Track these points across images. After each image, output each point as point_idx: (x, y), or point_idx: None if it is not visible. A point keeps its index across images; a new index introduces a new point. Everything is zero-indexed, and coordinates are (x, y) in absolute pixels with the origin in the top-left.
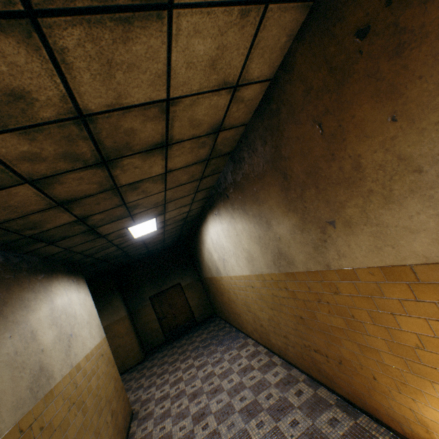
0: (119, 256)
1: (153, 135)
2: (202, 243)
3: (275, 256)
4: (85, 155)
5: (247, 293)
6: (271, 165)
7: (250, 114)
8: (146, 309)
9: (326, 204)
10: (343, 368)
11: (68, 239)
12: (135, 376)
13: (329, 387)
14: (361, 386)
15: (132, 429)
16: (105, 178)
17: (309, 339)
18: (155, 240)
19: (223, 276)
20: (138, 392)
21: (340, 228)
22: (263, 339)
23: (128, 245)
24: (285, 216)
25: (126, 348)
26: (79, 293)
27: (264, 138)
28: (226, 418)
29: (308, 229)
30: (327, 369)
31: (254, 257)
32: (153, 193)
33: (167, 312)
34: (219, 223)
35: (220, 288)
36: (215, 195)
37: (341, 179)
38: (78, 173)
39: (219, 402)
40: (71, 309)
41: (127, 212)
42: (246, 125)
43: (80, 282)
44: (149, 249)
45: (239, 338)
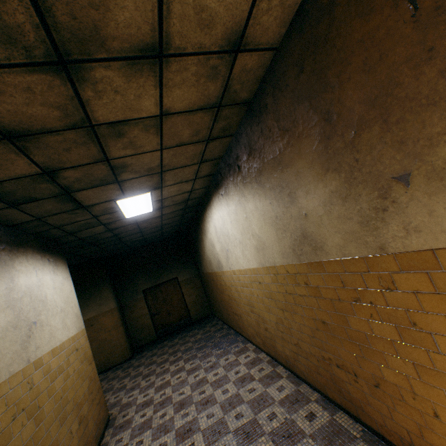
0: (109, 240)
1: (139, 23)
2: (203, 233)
3: (296, 240)
4: (24, 33)
5: (252, 291)
6: (308, 104)
7: (284, 28)
8: (138, 302)
9: (398, 146)
10: (380, 393)
11: (37, 204)
12: (119, 374)
13: (352, 413)
14: (407, 421)
15: (105, 438)
16: (71, 100)
17: (331, 351)
18: (151, 225)
19: (225, 271)
20: (119, 394)
21: (419, 185)
22: (266, 345)
23: (119, 226)
24: (319, 180)
25: (112, 343)
26: (56, 275)
27: (301, 62)
28: (217, 439)
29: (356, 195)
30: (353, 391)
31: (265, 245)
32: (146, 149)
33: (160, 308)
34: (226, 206)
35: (220, 285)
36: (223, 170)
37: (440, 93)
38: (21, 75)
39: (210, 417)
40: (40, 292)
41: (113, 175)
42: (275, 50)
43: (59, 263)
44: (145, 236)
45: (238, 342)
